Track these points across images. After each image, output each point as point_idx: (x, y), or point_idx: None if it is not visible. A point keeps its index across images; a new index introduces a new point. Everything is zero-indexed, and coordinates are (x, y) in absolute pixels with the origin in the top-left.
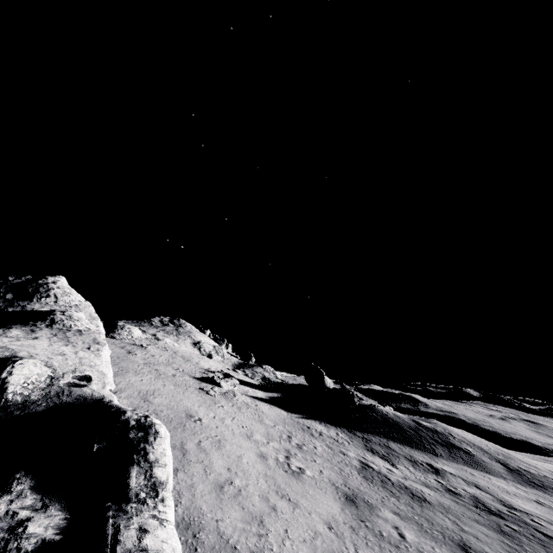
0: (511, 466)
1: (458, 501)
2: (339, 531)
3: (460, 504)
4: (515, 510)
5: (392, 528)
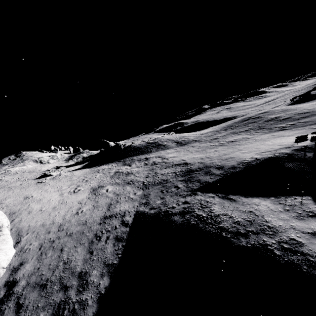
0: (179, 141)
1: (145, 167)
2: (82, 202)
3: (145, 167)
4: (164, 159)
5: (105, 190)
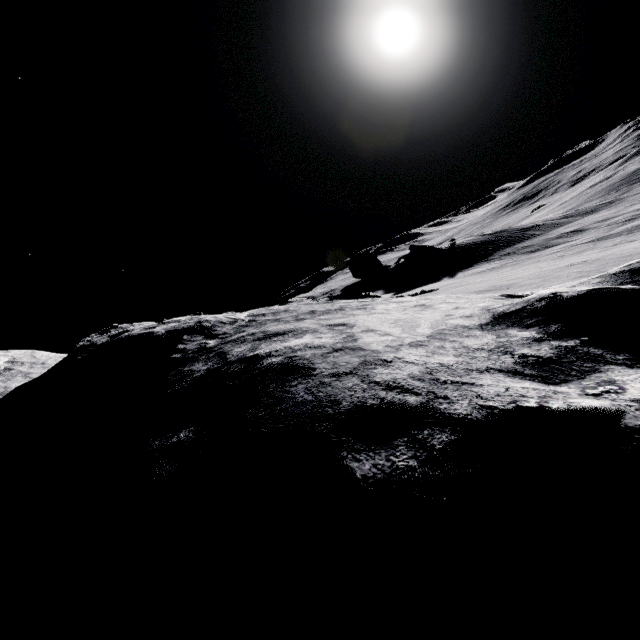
0: (556, 218)
1: None
2: None
3: None
4: None
5: None
